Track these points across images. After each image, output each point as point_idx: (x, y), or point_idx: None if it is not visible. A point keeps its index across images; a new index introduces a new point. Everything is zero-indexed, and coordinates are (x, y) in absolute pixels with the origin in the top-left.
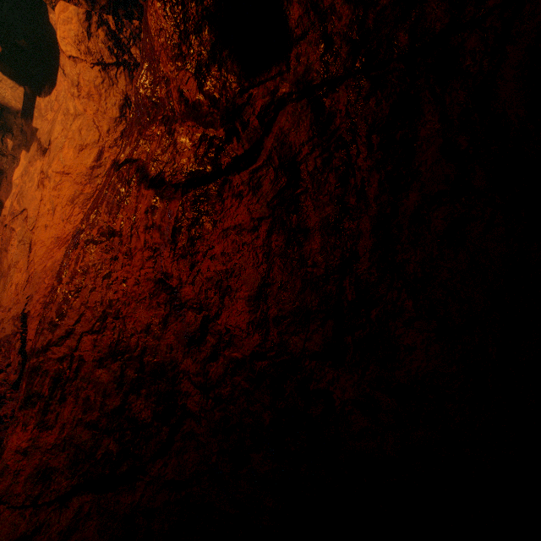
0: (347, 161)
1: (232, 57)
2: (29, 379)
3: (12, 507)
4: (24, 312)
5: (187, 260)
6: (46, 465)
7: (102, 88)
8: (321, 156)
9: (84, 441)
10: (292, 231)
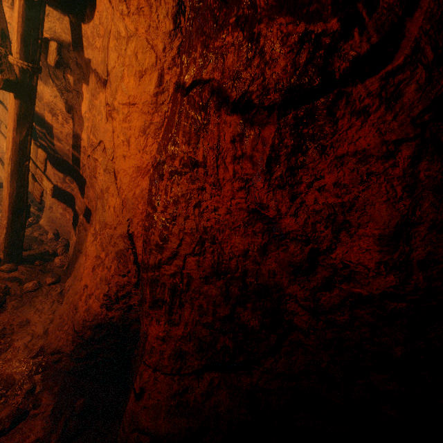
0: None
1: None
2: (151, 287)
3: (164, 374)
4: (129, 232)
5: (285, 191)
6: (180, 349)
7: None
8: None
9: (204, 336)
10: None
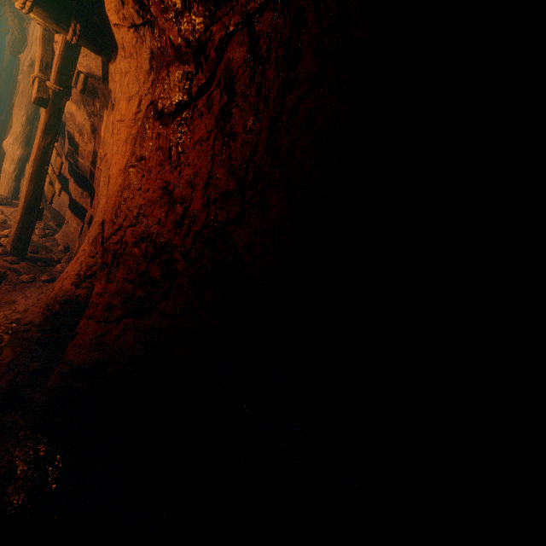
0: (263, 75)
1: (198, 1)
2: (102, 256)
3: (95, 321)
4: (103, 220)
5: (177, 170)
6: (111, 302)
7: (137, 47)
8: (249, 75)
9: (128, 291)
10: (226, 136)
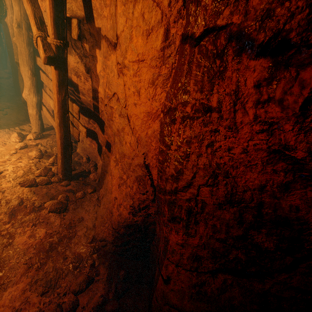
0: None
1: None
2: (169, 207)
3: (184, 269)
4: (146, 163)
5: None
6: (196, 253)
7: None
8: None
9: (217, 247)
10: None
